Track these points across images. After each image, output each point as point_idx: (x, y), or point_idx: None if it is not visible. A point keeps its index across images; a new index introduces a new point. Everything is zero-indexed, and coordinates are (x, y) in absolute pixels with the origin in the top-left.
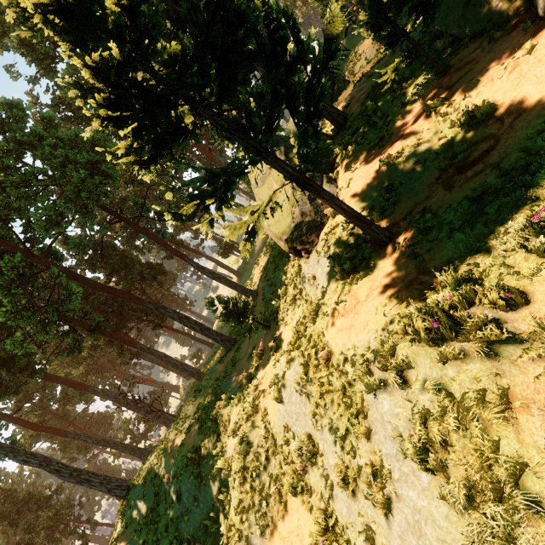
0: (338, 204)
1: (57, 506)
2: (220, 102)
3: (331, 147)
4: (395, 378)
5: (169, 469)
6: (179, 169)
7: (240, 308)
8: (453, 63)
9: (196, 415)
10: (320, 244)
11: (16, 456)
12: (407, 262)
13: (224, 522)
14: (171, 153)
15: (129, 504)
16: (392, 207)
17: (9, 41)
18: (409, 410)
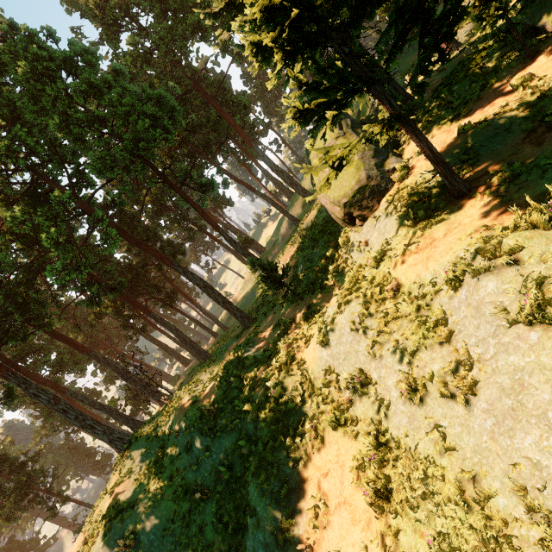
0: (429, 147)
1: (31, 472)
2: (355, 21)
3: (423, 102)
4: (507, 257)
5: (180, 423)
6: (215, 155)
7: (276, 276)
8: (542, 49)
9: (211, 378)
10: (381, 209)
11: (27, 388)
12: (491, 204)
13: (239, 470)
14: (293, 67)
15: (130, 457)
16: (470, 167)
17: (84, 2)
18: (519, 284)
